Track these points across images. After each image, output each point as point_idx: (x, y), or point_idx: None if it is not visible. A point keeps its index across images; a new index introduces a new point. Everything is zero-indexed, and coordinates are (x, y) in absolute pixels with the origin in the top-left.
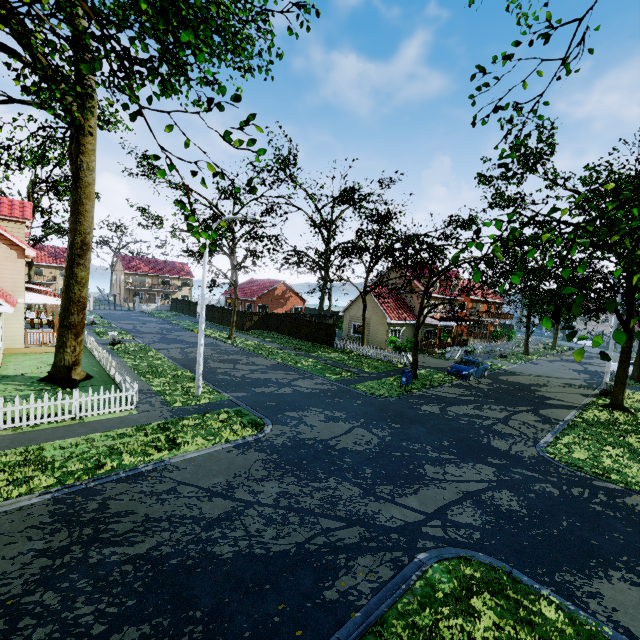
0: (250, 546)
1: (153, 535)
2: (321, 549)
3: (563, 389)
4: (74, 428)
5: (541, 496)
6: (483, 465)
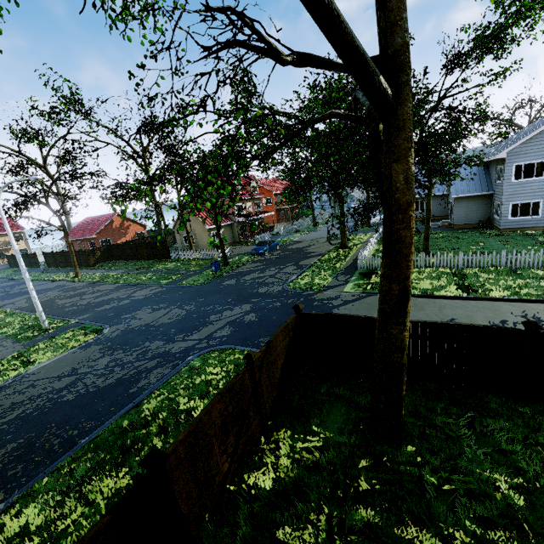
0: (87, 390)
1: (19, 409)
2: (132, 375)
3: (323, 244)
4: None
5: (270, 309)
6: (246, 304)
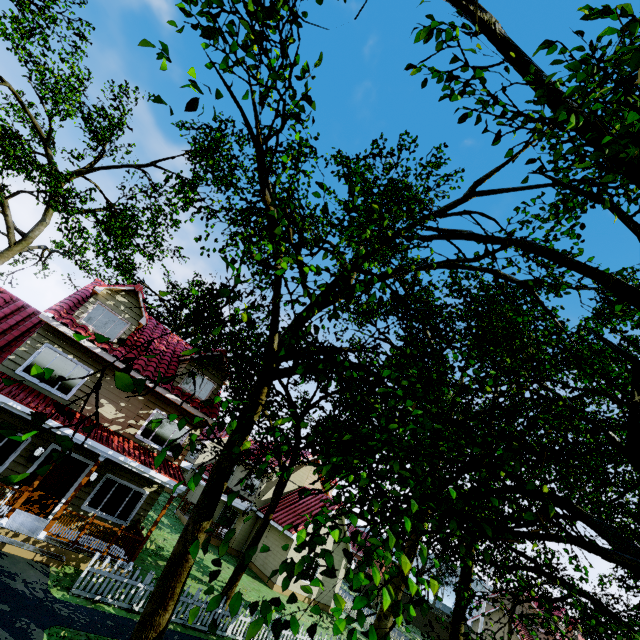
0: None
1: None
2: None
3: None
4: None
5: None
6: None
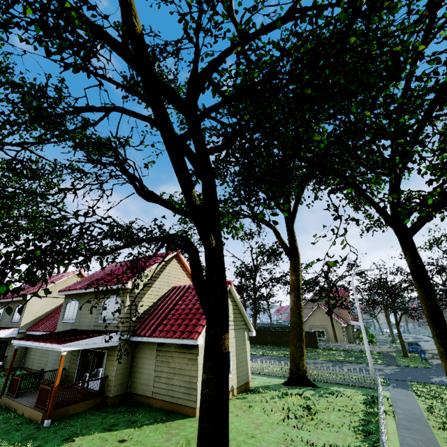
0: None
1: None
2: None
3: None
4: (401, 401)
5: None
6: None
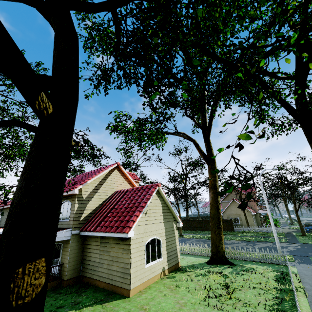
0: None
1: None
2: None
3: None
4: (308, 276)
5: None
6: None
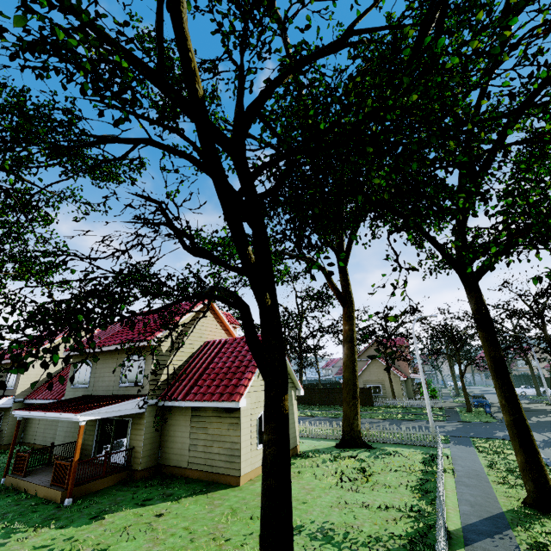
0: None
1: None
2: None
3: (532, 405)
4: (461, 458)
5: None
6: None
